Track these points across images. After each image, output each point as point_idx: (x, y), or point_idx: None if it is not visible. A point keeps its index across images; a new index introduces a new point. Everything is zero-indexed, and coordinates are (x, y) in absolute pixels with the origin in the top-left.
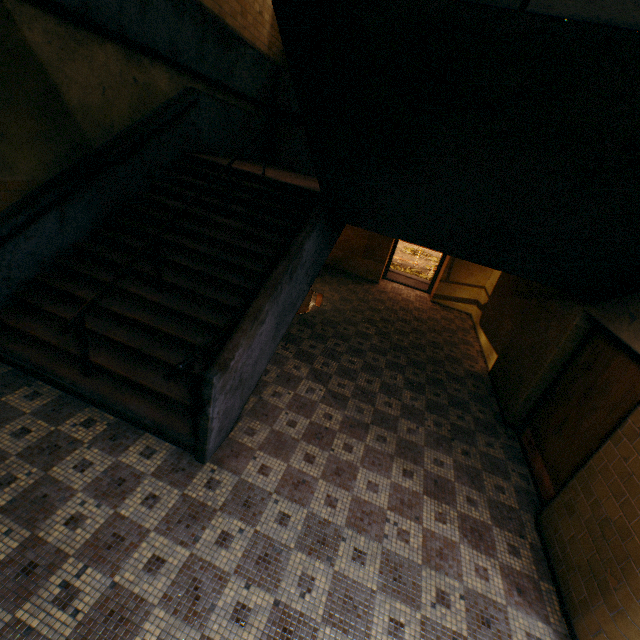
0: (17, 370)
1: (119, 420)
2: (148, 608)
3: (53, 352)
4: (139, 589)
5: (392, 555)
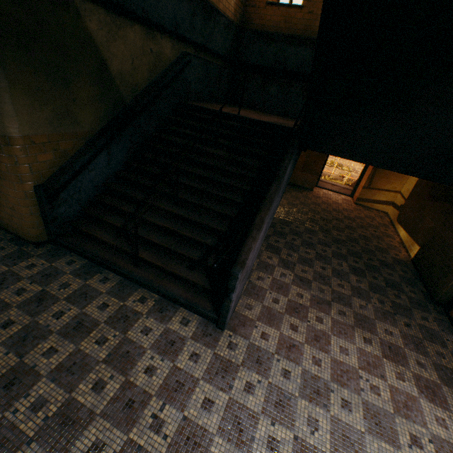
0: (91, 262)
1: (161, 298)
2: (210, 436)
3: (111, 249)
4: (201, 422)
5: (370, 405)
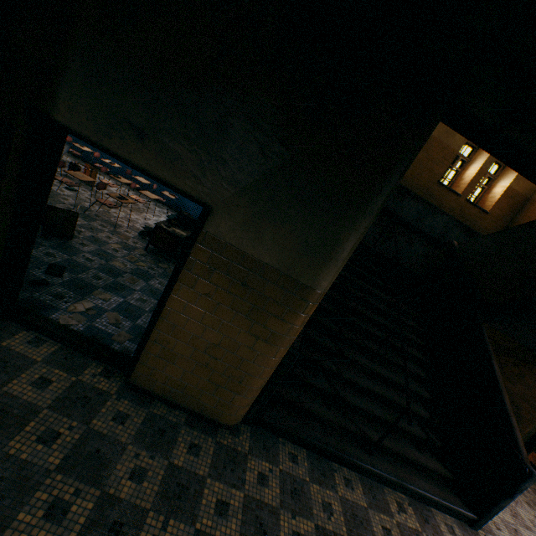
0: (309, 451)
1: (408, 497)
2: None
3: (326, 427)
4: None
5: None
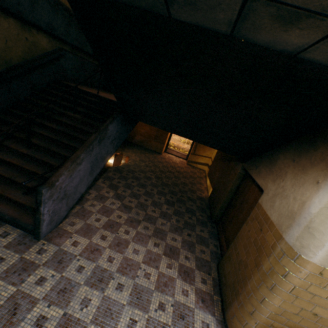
0: None
1: None
2: None
3: None
4: None
5: (139, 286)
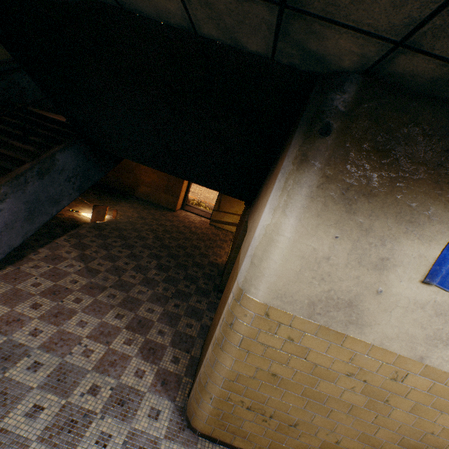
0: None
1: None
2: None
3: None
4: None
5: (68, 365)
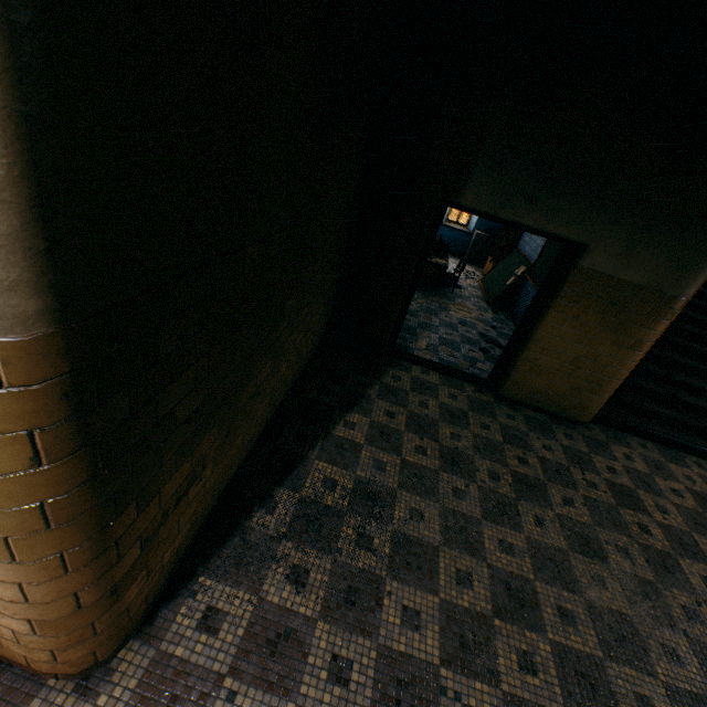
0: (653, 443)
1: None
2: None
3: (664, 425)
4: None
5: None
